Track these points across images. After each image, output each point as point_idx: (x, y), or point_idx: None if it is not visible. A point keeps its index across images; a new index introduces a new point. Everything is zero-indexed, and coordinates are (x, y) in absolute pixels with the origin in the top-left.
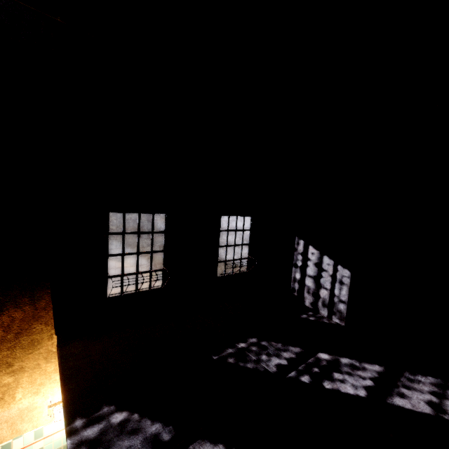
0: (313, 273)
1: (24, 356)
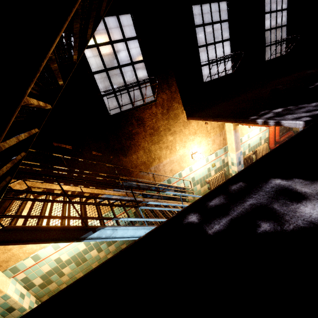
0: None
1: (173, 124)
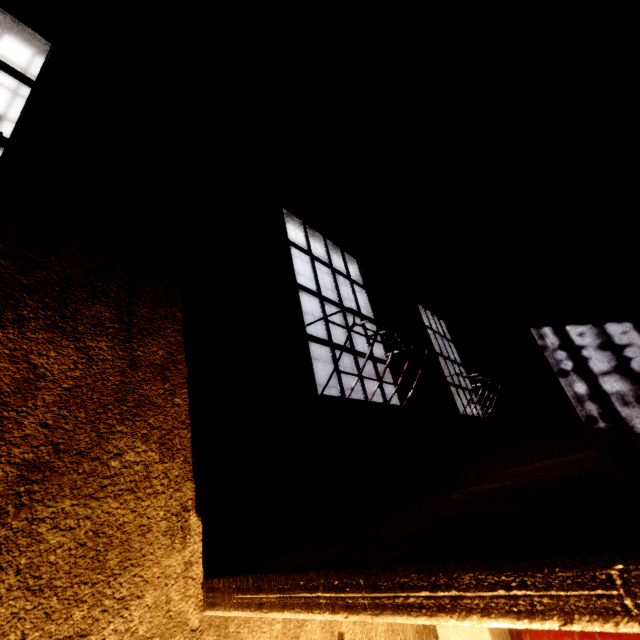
0: (607, 364)
1: None
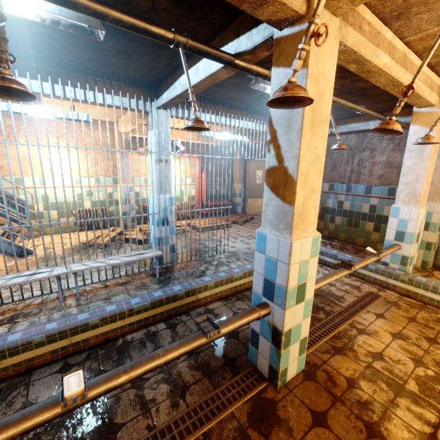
0: None
1: None
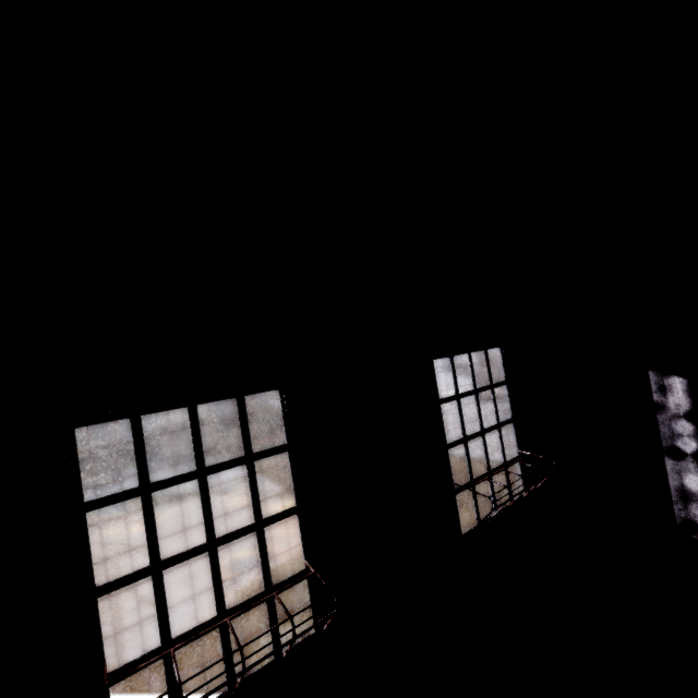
0: None
1: None
